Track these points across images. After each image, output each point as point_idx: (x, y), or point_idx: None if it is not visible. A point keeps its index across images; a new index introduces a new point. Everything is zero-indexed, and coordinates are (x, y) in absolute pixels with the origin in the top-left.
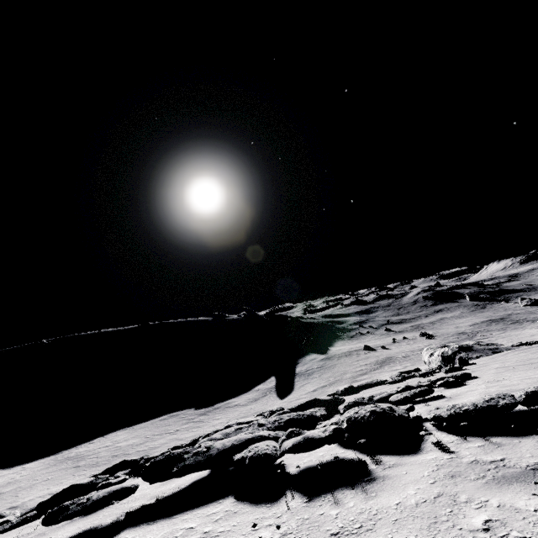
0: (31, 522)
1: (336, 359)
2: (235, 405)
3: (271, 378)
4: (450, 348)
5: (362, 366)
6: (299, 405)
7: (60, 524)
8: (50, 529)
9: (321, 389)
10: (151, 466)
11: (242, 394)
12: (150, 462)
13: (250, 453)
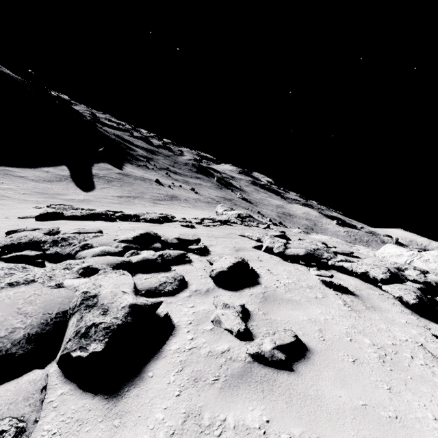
0: (235, 288)
1: (133, 179)
2: (21, 176)
3: (63, 167)
4: (245, 213)
5: (157, 193)
6: (278, 235)
7: (357, 300)
8: (361, 303)
9: (127, 198)
10: (392, 276)
11: (26, 168)
12: (388, 273)
13: (431, 281)
